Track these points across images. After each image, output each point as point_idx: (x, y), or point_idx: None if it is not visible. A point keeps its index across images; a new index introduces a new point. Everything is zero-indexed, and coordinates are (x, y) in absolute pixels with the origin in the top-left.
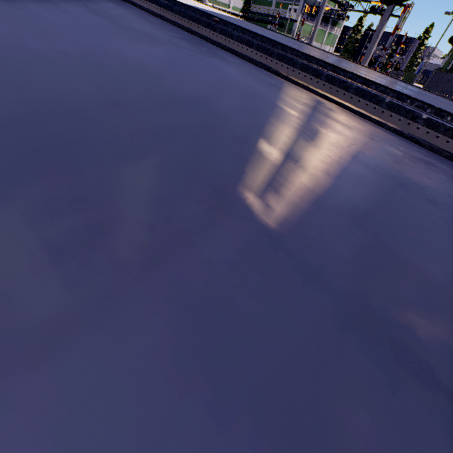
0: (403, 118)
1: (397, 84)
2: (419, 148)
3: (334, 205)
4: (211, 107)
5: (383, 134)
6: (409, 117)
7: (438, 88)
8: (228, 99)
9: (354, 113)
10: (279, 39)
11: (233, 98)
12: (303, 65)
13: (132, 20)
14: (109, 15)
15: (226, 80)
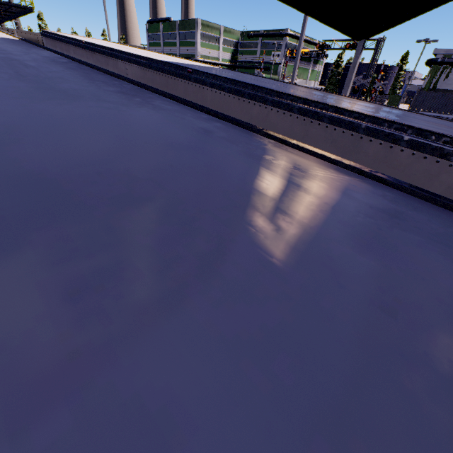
0: (383, 142)
1: (374, 108)
2: (385, 189)
3: (142, 392)
4: (57, 179)
5: (336, 176)
6: (390, 140)
7: (424, 106)
8: (106, 160)
9: (303, 151)
10: (253, 80)
11: (117, 156)
12: (274, 101)
13: (68, 80)
14: (38, 78)
15: (131, 132)
